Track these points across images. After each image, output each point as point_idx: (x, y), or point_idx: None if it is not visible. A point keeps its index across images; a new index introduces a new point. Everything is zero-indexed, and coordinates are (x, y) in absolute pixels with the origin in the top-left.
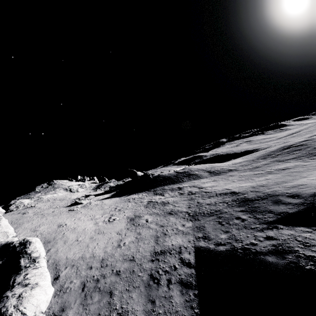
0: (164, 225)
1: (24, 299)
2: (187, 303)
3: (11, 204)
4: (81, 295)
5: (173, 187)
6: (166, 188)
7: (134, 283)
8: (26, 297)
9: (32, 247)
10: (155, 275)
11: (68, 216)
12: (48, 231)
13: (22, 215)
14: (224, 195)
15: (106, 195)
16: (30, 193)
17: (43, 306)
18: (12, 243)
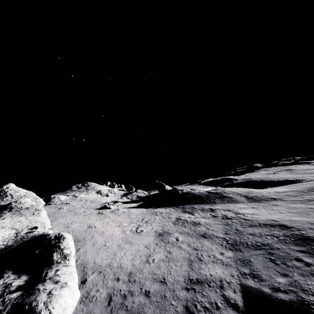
0: (197, 249)
1: (53, 297)
2: None
3: (50, 198)
4: (107, 309)
5: (203, 208)
6: (196, 207)
7: (166, 312)
8: (55, 296)
9: (65, 243)
10: (192, 309)
11: (97, 218)
12: (78, 230)
13: (58, 209)
14: (271, 226)
15: (133, 204)
16: (67, 191)
17: (69, 311)
18: (49, 235)
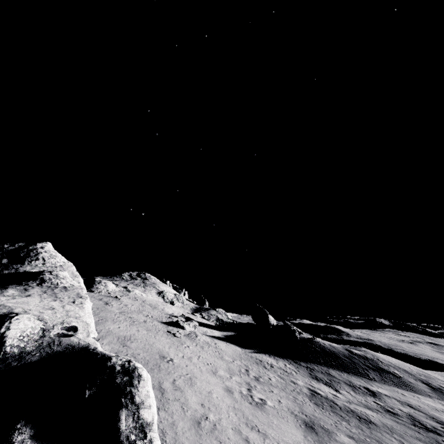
0: None
1: None
2: None
3: (94, 281)
4: None
5: (351, 381)
6: (335, 375)
7: None
8: None
9: (143, 391)
10: None
11: (170, 343)
12: (145, 358)
13: (104, 304)
14: None
15: (215, 331)
16: (115, 277)
17: None
18: (110, 359)
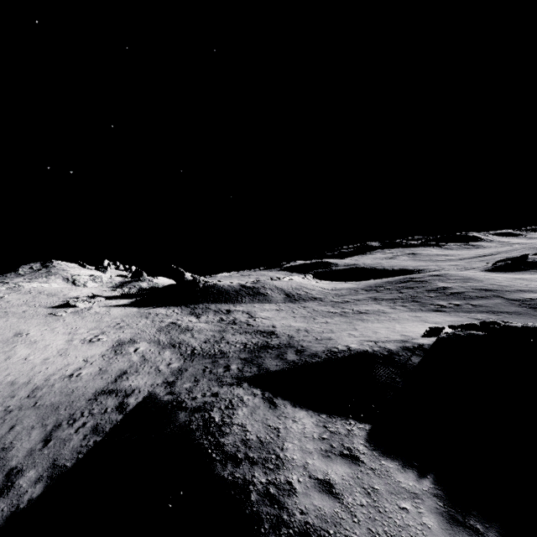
0: (148, 360)
1: None
2: (80, 448)
3: None
4: None
5: (220, 308)
6: (212, 307)
7: (46, 421)
8: None
9: None
10: (76, 416)
11: (41, 322)
12: None
13: None
14: (260, 334)
15: (124, 300)
16: (8, 274)
17: None
18: None
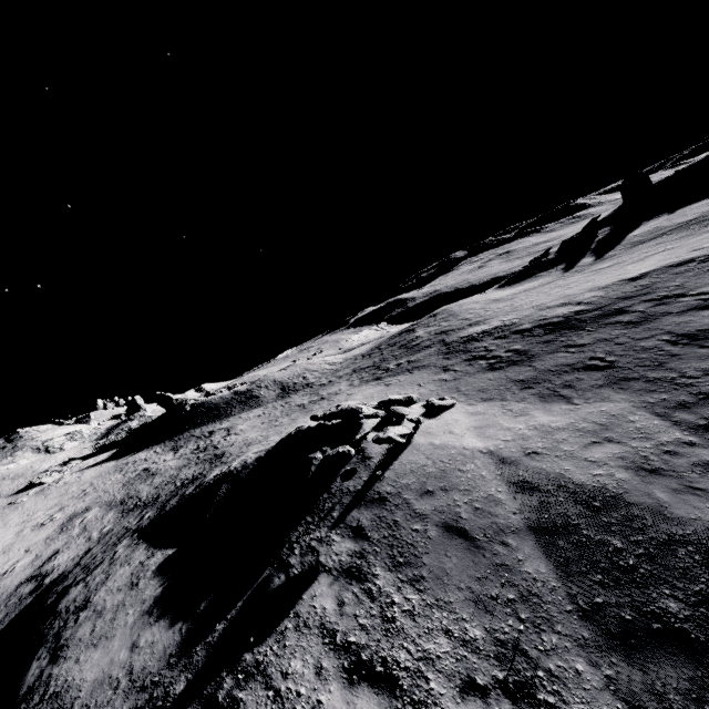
0: (87, 530)
1: None
2: None
3: None
4: None
5: (204, 432)
6: (196, 433)
7: None
8: None
9: None
10: None
11: None
12: None
13: None
14: (211, 460)
15: (104, 455)
16: None
17: None
18: None
